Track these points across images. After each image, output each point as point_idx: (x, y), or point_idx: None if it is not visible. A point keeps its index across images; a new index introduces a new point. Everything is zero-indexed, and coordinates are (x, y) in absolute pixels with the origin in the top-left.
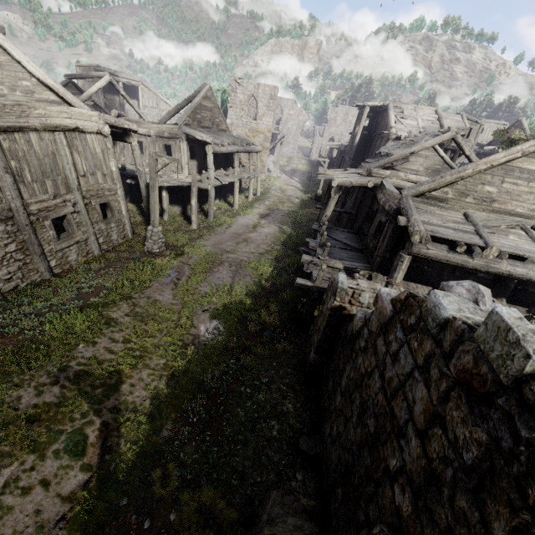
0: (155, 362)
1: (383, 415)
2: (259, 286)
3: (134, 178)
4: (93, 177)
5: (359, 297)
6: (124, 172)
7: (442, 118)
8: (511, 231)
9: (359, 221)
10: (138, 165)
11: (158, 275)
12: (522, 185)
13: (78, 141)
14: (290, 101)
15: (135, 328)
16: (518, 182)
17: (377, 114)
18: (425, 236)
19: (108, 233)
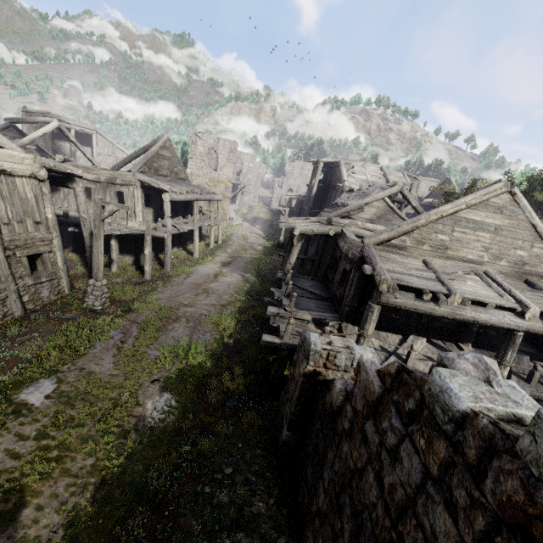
0: (78, 464)
1: (388, 542)
2: (221, 344)
3: (78, 226)
4: (20, 225)
5: (335, 359)
6: (66, 219)
7: (387, 174)
8: (467, 276)
9: (322, 268)
10: (82, 212)
11: (97, 338)
12: (470, 234)
13: (3, 185)
14: (250, 155)
15: (56, 414)
16: (466, 231)
17: (330, 169)
18: (392, 285)
19: (36, 289)
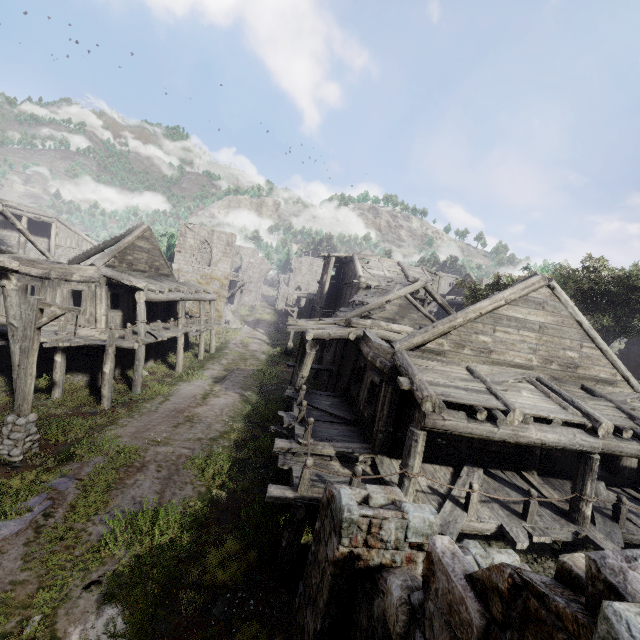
0: None
1: None
2: (207, 501)
3: (7, 336)
4: None
5: (381, 530)
6: None
7: (406, 269)
8: (520, 385)
9: (343, 380)
10: (11, 317)
11: (2, 514)
12: (514, 334)
13: None
14: (250, 250)
15: None
16: (509, 330)
17: (343, 265)
18: (437, 403)
19: None
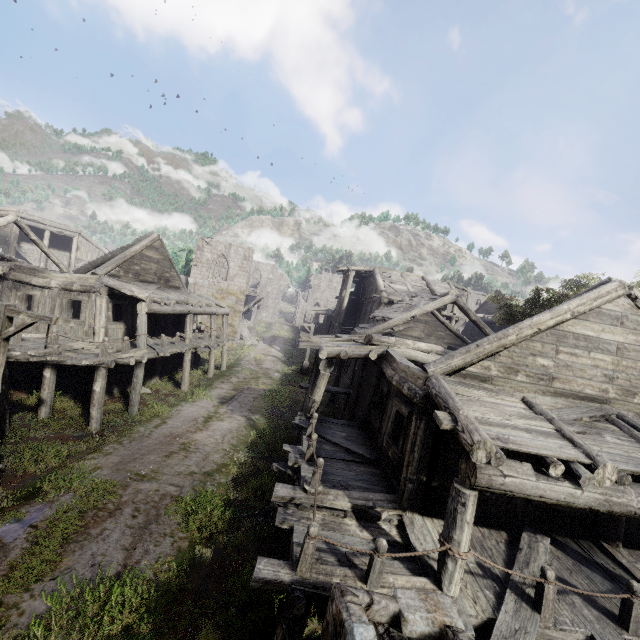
0: None
1: None
2: (187, 562)
3: None
4: None
5: None
6: None
7: (431, 284)
8: (598, 425)
9: (362, 406)
10: None
11: None
12: (583, 356)
13: None
14: (269, 266)
15: None
16: (576, 352)
17: (363, 280)
18: (494, 452)
19: None
